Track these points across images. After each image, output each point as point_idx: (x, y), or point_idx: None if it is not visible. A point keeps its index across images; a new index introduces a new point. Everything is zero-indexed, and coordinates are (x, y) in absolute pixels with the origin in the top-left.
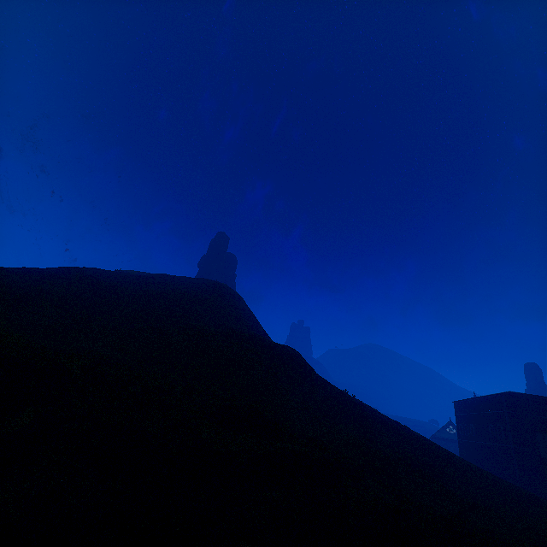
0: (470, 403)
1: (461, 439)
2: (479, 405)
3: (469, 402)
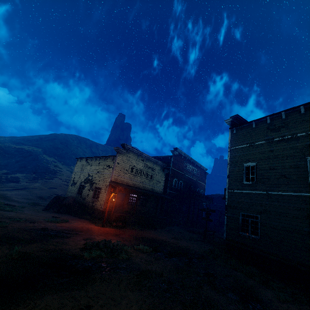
0: None
1: None
2: None
3: None
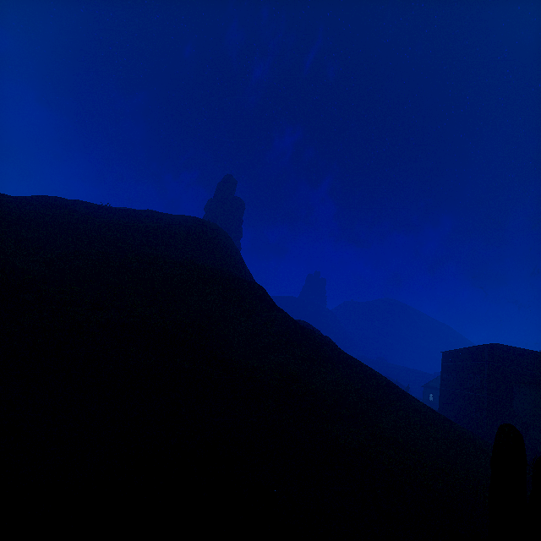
0: (456, 354)
1: (442, 387)
2: (463, 356)
3: (455, 352)
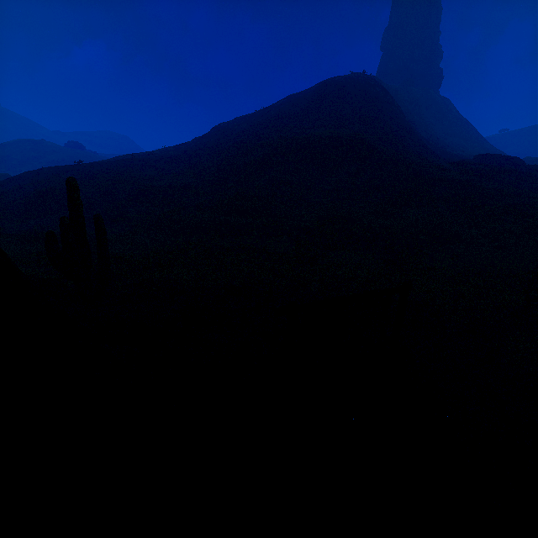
0: None
1: None
2: None
3: None
